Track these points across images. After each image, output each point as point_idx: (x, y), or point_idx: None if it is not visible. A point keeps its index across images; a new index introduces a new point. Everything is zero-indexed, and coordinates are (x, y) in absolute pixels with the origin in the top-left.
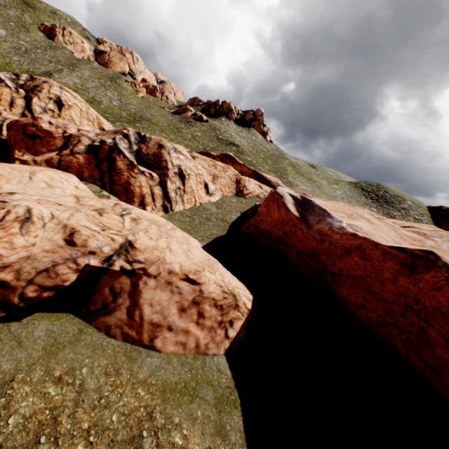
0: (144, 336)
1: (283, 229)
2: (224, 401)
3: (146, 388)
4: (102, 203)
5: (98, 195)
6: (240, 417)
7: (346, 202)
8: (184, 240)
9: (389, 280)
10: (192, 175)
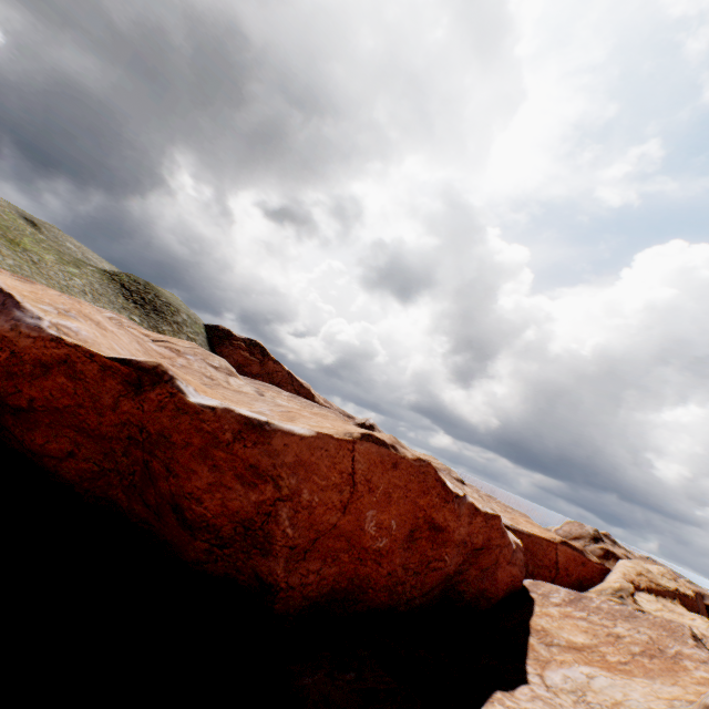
0: None
1: None
2: None
3: None
4: None
5: None
6: None
7: (92, 300)
8: None
9: (110, 408)
10: None
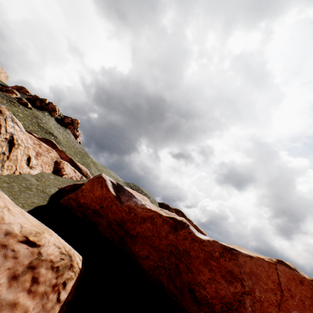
0: None
1: (102, 203)
2: None
3: None
4: None
5: None
6: None
7: None
8: (14, 204)
9: (164, 237)
10: (22, 146)
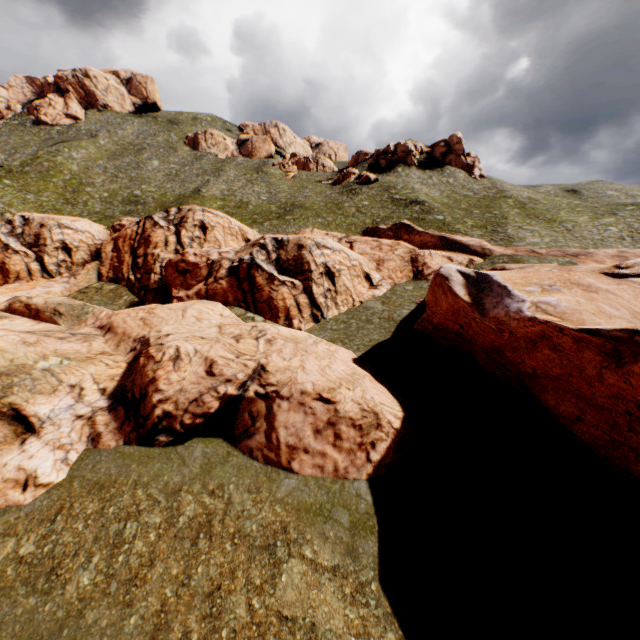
0: (282, 458)
1: (457, 320)
2: (360, 526)
3: (282, 506)
4: (240, 328)
5: (243, 318)
6: (376, 543)
7: (629, 244)
8: (327, 355)
9: (594, 379)
10: (343, 270)
